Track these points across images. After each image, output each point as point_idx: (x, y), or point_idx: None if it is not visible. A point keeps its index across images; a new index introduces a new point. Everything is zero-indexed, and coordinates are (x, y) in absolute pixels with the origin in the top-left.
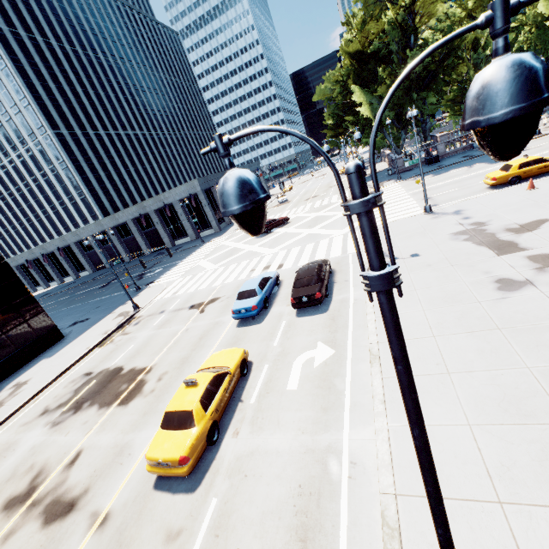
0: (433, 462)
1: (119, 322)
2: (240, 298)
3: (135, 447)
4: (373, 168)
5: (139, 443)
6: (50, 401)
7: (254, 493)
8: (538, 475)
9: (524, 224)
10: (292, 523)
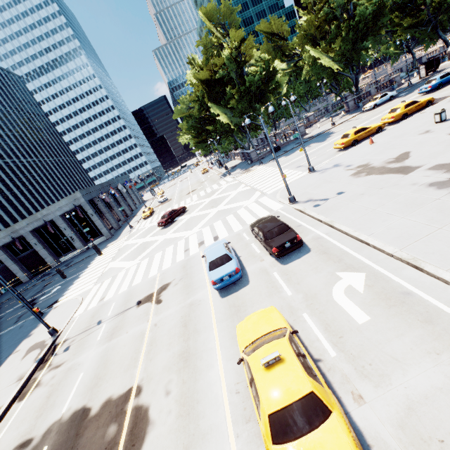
0: None
1: (36, 357)
2: (214, 267)
3: None
4: None
5: None
6: None
7: None
8: None
9: (396, 157)
10: None
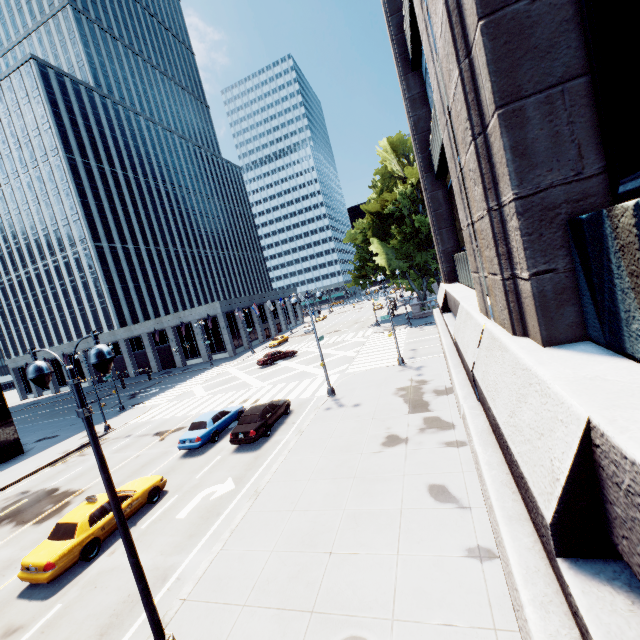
0: (123, 523)
1: (84, 442)
2: (192, 428)
3: None
4: (75, 370)
5: None
6: None
7: (92, 600)
8: (281, 587)
9: (449, 387)
10: (104, 622)
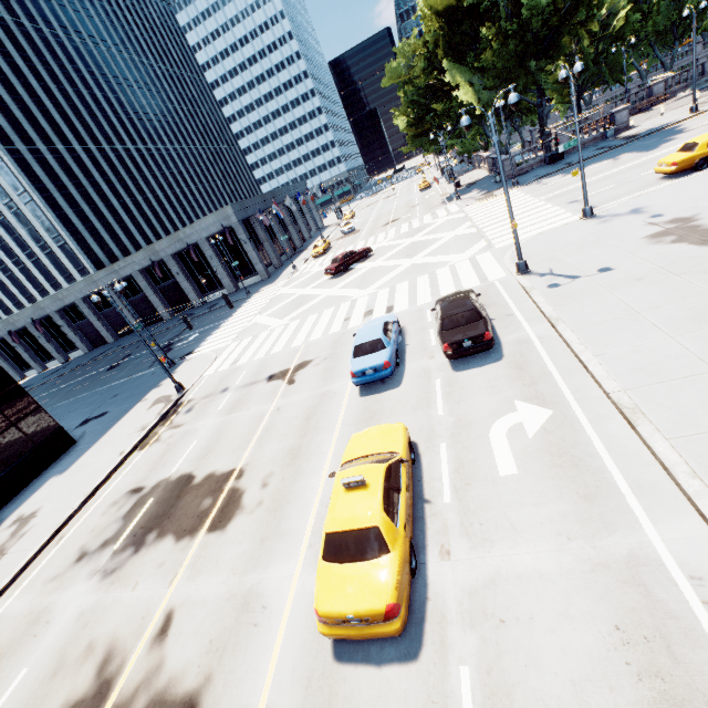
0: None
1: (160, 411)
2: (359, 353)
3: (270, 594)
4: None
5: (274, 588)
6: (85, 537)
7: (535, 650)
8: None
9: None
10: (643, 696)
